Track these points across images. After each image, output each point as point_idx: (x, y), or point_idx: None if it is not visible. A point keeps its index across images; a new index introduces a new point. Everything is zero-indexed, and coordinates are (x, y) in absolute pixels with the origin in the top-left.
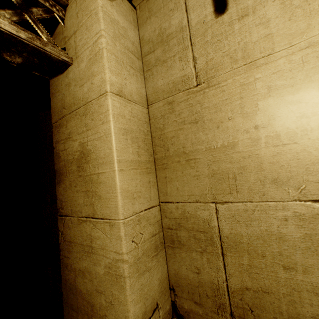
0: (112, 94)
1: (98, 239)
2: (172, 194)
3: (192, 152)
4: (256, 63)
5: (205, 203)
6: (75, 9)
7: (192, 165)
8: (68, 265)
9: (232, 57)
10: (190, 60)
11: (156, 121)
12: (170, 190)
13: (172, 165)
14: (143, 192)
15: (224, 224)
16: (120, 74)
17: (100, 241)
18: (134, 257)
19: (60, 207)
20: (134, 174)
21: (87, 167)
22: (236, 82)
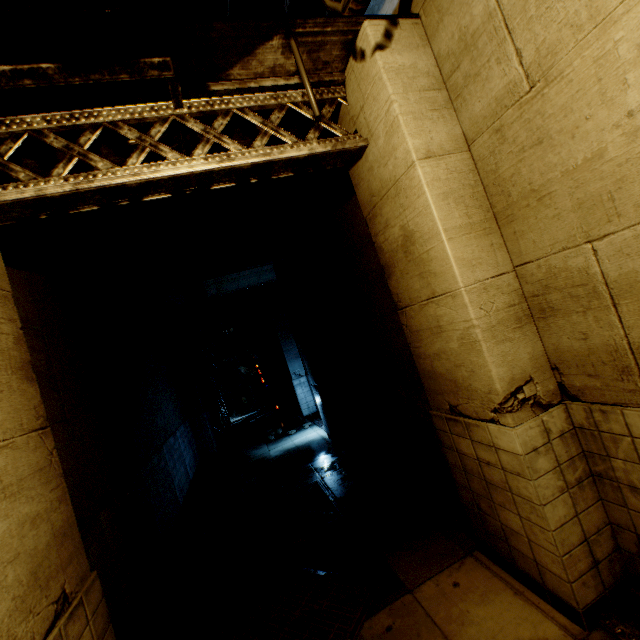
0: (420, 162)
1: (444, 317)
2: (528, 252)
3: (542, 186)
4: (612, 17)
5: (576, 247)
6: (354, 82)
7: (546, 204)
8: (421, 355)
9: (572, 25)
10: (511, 57)
11: (484, 164)
12: (524, 248)
13: (519, 214)
14: (484, 258)
15: (608, 265)
16: (422, 131)
17: (446, 318)
18: (486, 324)
19: (397, 301)
20: (467, 240)
21: (414, 249)
22: (586, 60)
